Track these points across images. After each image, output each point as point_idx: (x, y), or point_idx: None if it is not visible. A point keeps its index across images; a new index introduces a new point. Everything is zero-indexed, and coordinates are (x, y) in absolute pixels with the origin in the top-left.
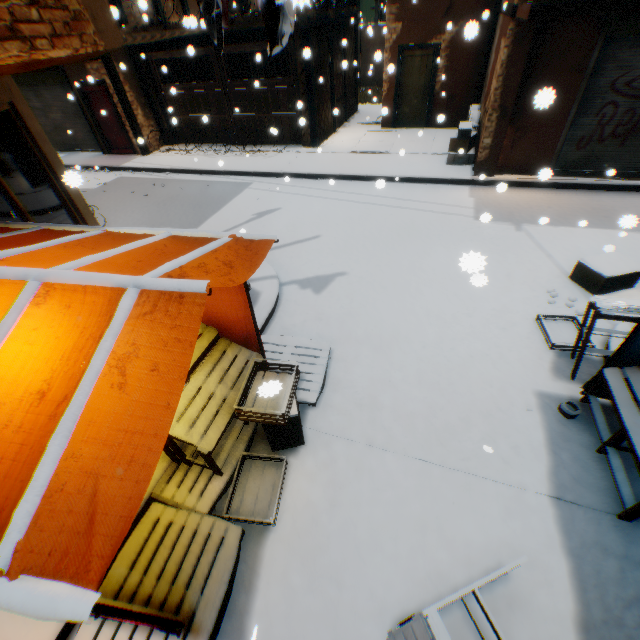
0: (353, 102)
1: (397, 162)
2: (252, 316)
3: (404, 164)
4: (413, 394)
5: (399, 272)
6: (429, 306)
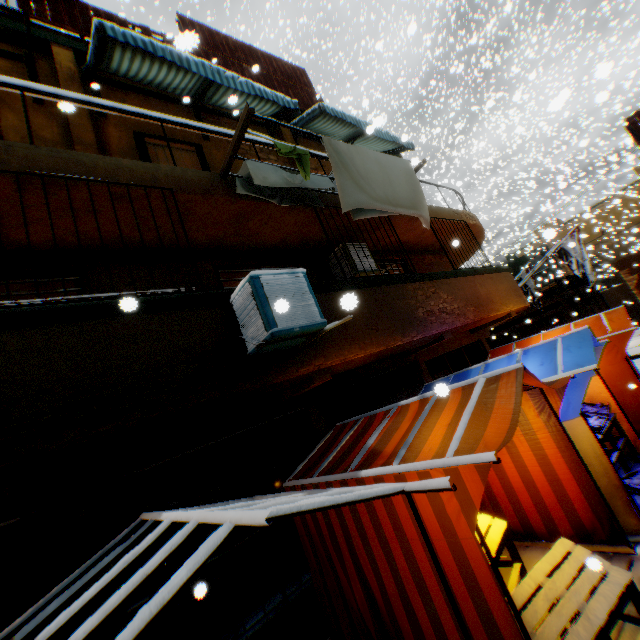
0: None
1: None
2: (628, 360)
3: None
4: None
5: None
6: None
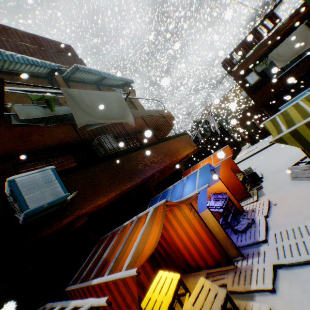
0: (238, 147)
1: (260, 147)
2: (237, 166)
3: (262, 146)
4: (284, 165)
5: (272, 158)
6: (282, 156)
